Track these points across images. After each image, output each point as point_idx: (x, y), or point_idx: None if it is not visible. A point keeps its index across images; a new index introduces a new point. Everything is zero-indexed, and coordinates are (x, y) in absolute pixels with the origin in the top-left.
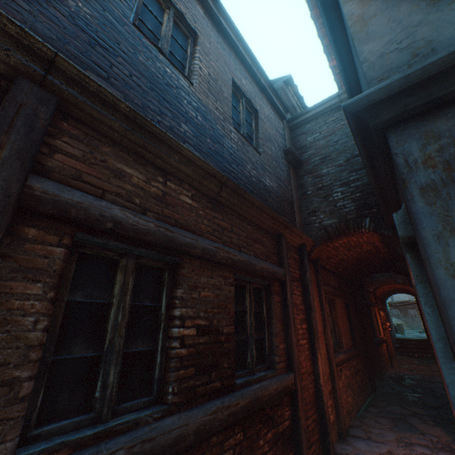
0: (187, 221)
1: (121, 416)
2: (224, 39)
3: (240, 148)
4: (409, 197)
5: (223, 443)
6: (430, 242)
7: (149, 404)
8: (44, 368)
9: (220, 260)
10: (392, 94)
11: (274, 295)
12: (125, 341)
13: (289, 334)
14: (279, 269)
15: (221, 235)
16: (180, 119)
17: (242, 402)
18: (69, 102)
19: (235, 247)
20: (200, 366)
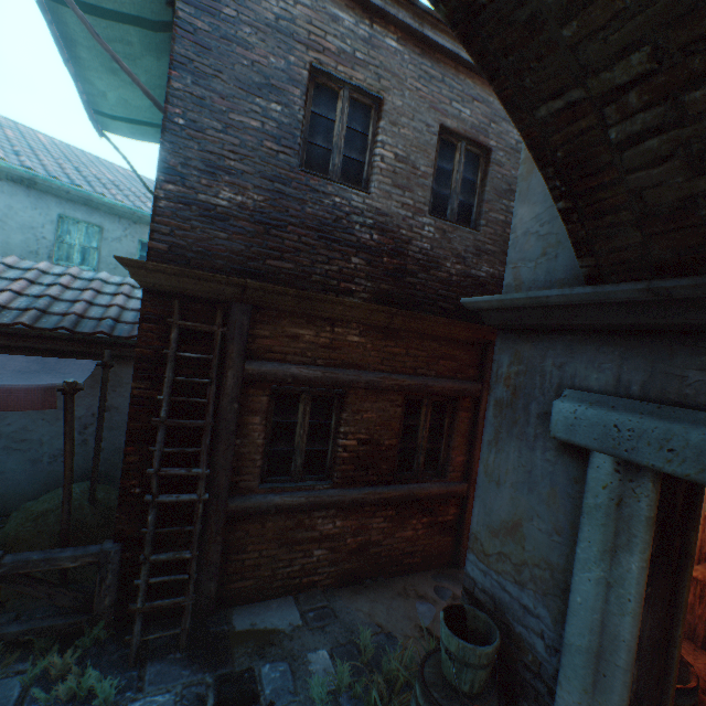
0: (353, 358)
1: (305, 482)
2: (434, 55)
3: (437, 243)
4: (487, 404)
5: (375, 512)
6: (484, 444)
7: (323, 479)
8: (266, 454)
9: (384, 388)
10: (494, 308)
11: (459, 411)
12: (307, 443)
13: (472, 450)
14: (473, 385)
15: (391, 362)
16: (350, 254)
17: (394, 493)
18: (258, 301)
19: (409, 370)
20: (359, 465)
